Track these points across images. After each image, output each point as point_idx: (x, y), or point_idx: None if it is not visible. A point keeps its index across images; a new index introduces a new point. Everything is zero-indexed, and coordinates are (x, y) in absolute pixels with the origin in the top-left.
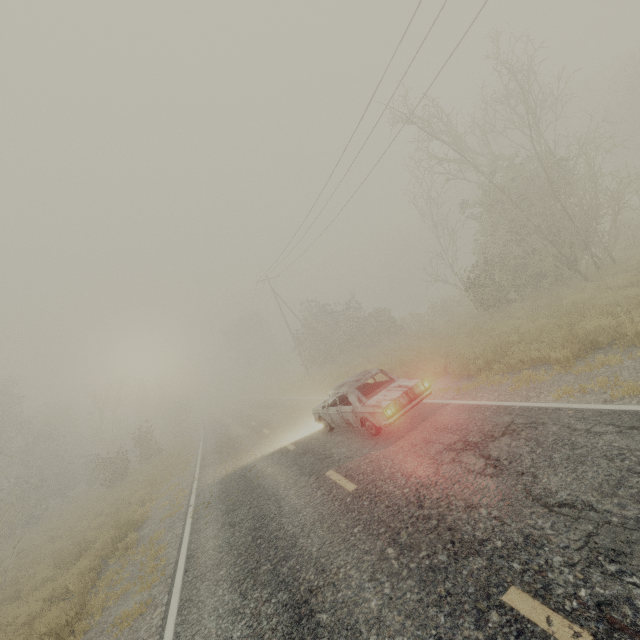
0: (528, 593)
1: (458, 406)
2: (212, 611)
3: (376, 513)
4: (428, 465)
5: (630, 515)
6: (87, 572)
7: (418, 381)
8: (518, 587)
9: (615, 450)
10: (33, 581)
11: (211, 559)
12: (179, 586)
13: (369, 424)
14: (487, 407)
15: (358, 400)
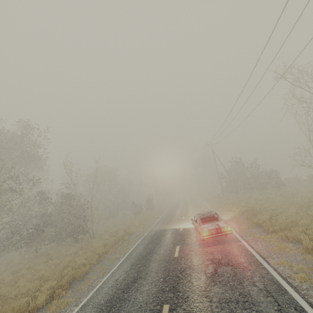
0: (169, 308)
1: (240, 245)
2: (123, 268)
3: (171, 267)
4: (199, 261)
5: (214, 310)
6: (113, 241)
7: (225, 225)
8: (169, 305)
9: (247, 293)
10: (104, 237)
11: (134, 255)
12: (124, 258)
13: (200, 235)
14: (247, 251)
15: (198, 223)
